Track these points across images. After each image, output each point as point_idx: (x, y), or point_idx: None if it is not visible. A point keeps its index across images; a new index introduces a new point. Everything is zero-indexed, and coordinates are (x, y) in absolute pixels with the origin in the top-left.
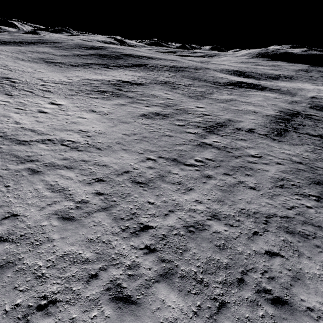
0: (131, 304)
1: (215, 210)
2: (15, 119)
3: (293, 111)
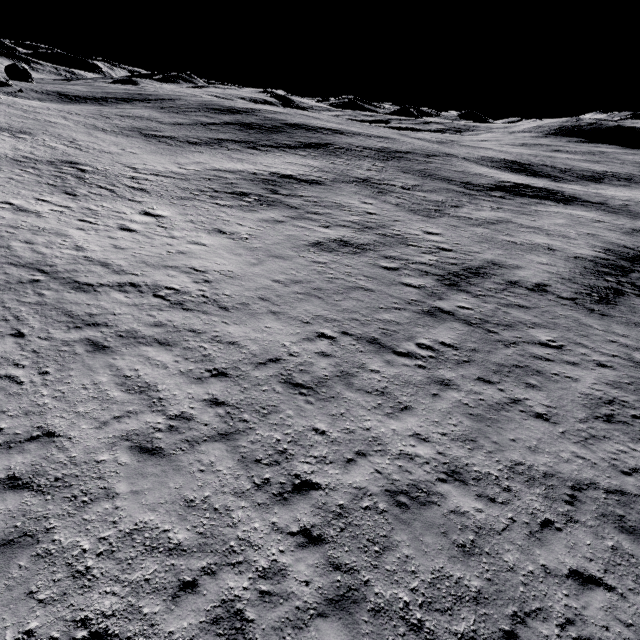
0: None
1: (457, 461)
2: (77, 240)
3: (635, 251)
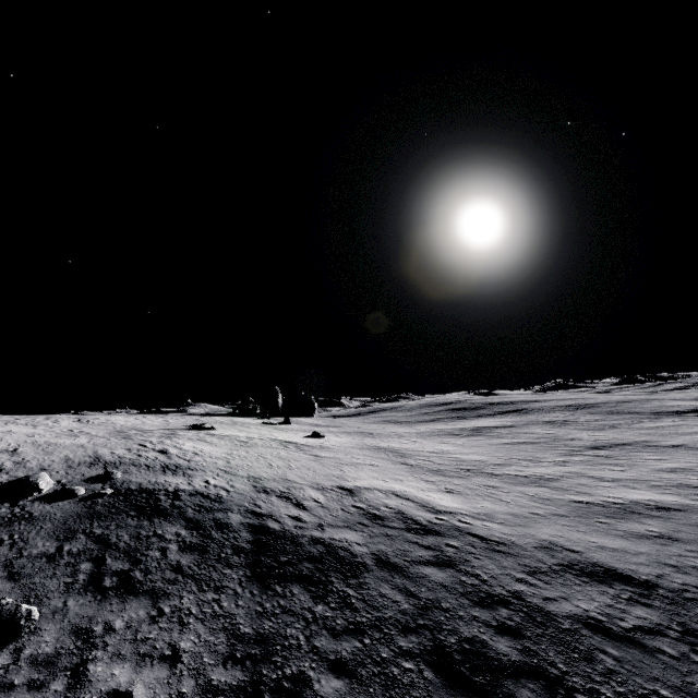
0: (470, 480)
1: (555, 474)
2: (386, 444)
3: None
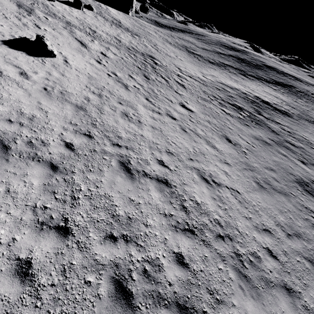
0: None
1: None
2: (140, 116)
3: None
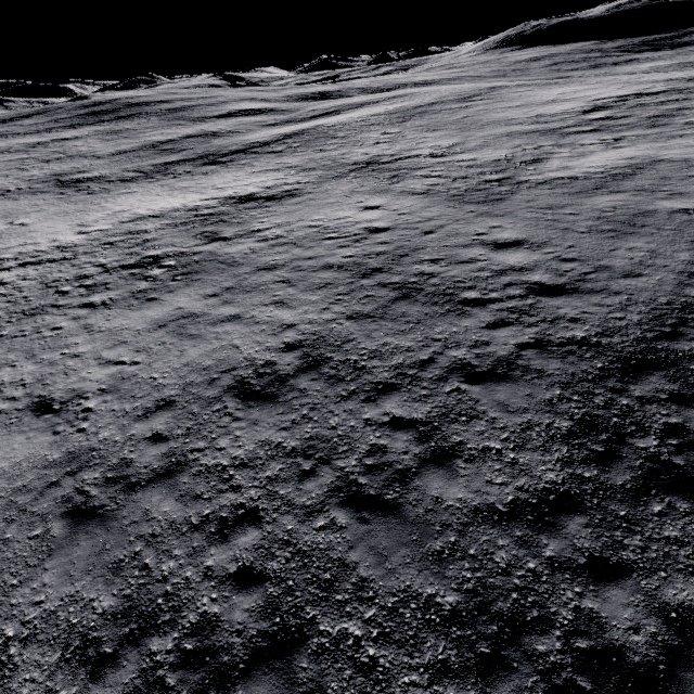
0: None
1: None
2: None
3: (209, 133)
